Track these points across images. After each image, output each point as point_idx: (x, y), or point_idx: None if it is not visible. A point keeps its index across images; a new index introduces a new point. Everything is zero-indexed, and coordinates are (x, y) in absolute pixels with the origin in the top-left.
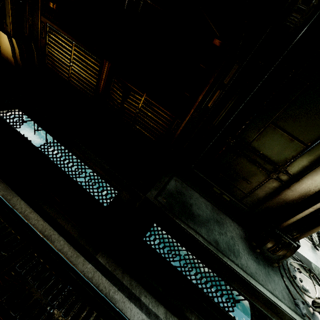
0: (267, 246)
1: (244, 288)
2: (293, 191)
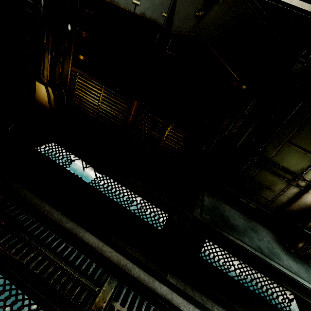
0: (299, 245)
1: (294, 287)
2: None
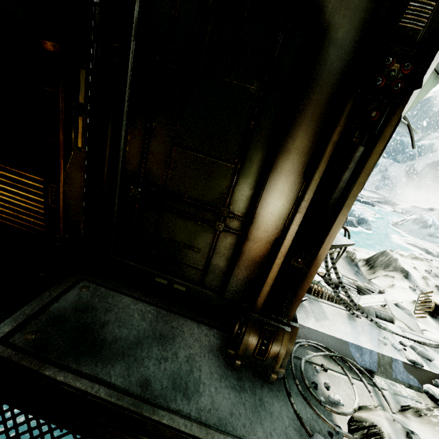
0: (249, 349)
1: None
2: (255, 242)
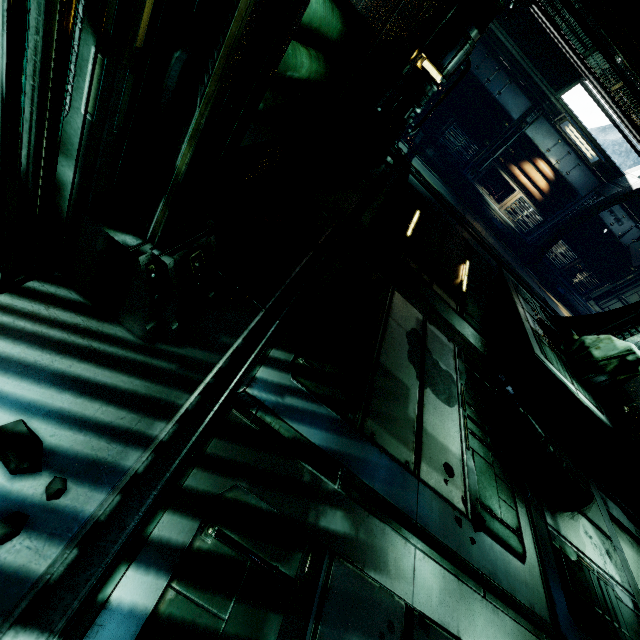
0: None
1: None
2: None
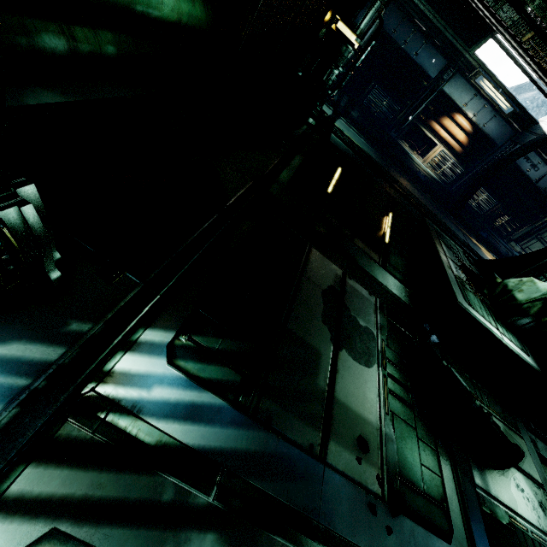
0: None
1: None
2: None
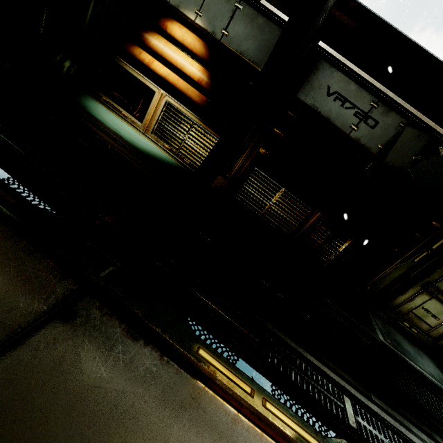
0: None
1: None
2: None
